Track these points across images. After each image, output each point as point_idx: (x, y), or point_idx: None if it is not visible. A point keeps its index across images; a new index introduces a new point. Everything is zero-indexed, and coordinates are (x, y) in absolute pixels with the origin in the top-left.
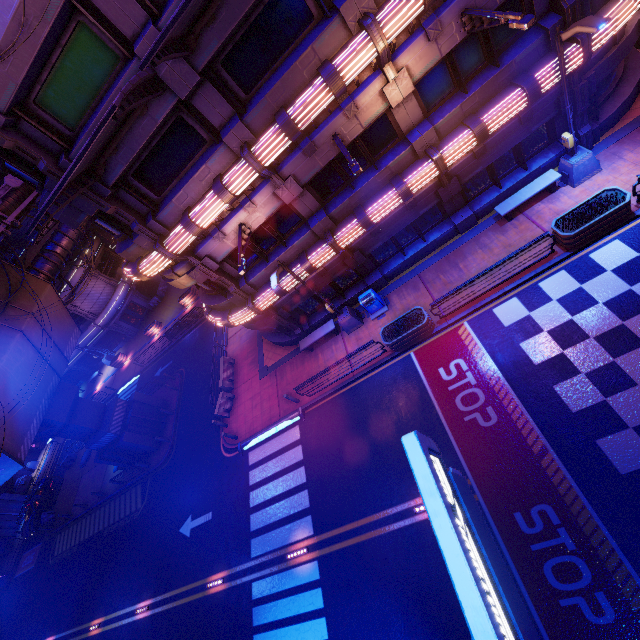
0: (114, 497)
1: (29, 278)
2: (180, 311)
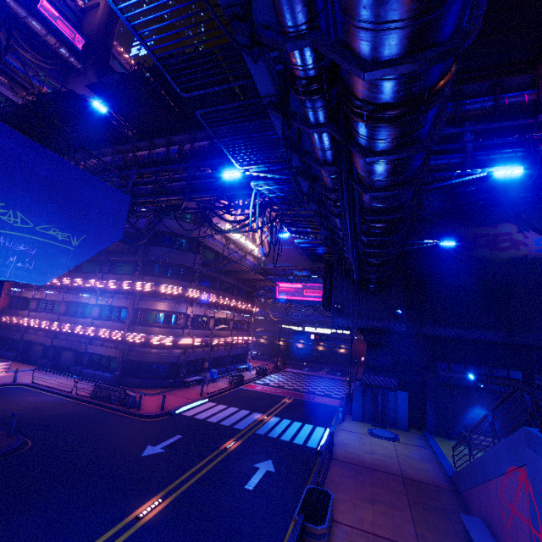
0: None
1: None
2: None
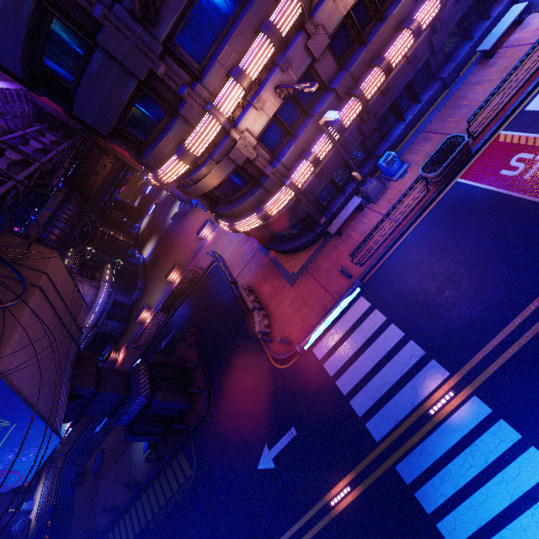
0: (150, 482)
1: (36, 246)
2: (168, 288)
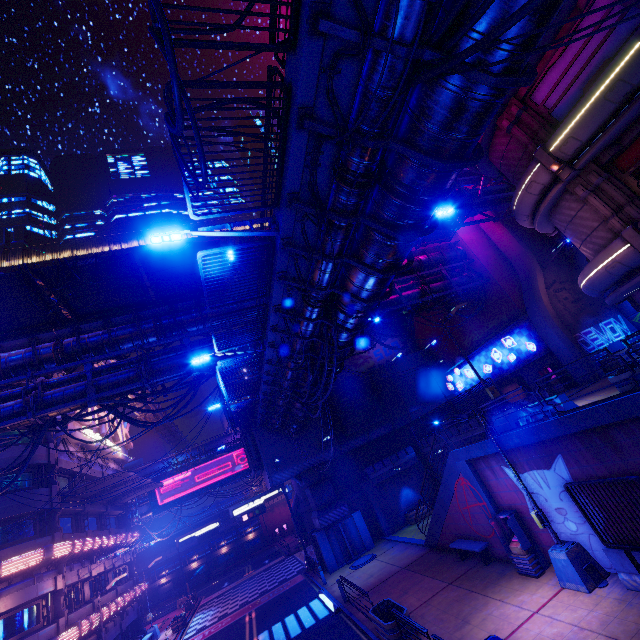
0: None
1: None
2: None
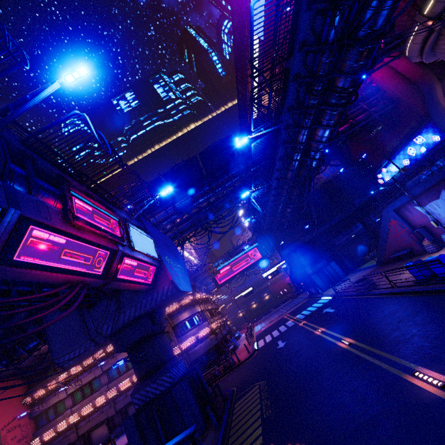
0: (224, 441)
1: None
2: None
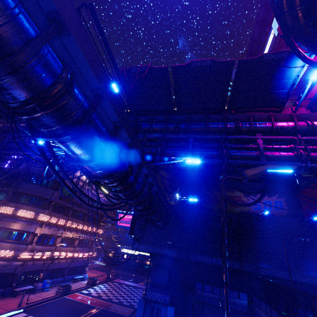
0: None
1: None
2: None
